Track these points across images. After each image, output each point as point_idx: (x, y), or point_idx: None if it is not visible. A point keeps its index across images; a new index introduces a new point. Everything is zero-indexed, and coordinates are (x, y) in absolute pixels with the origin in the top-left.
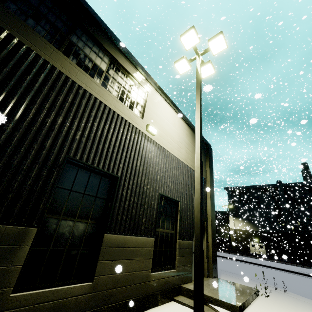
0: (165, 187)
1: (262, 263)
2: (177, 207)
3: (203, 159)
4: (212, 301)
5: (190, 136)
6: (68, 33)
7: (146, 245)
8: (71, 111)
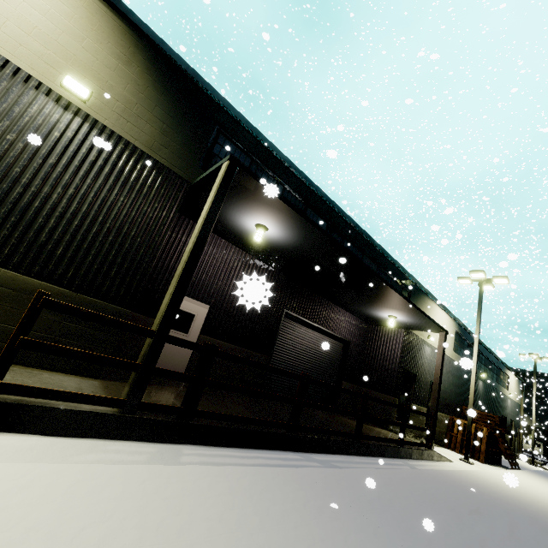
0: (511, 416)
1: (541, 459)
2: (512, 423)
3: (520, 393)
4: (529, 460)
5: (517, 383)
6: (499, 375)
7: (509, 438)
8: (502, 402)
